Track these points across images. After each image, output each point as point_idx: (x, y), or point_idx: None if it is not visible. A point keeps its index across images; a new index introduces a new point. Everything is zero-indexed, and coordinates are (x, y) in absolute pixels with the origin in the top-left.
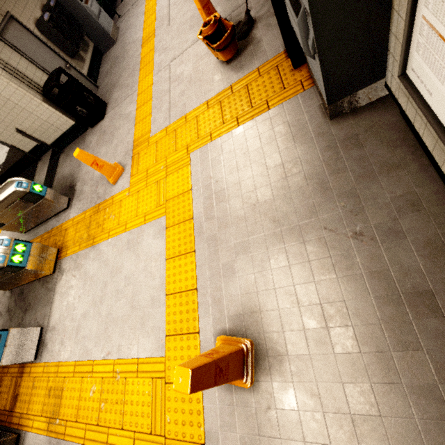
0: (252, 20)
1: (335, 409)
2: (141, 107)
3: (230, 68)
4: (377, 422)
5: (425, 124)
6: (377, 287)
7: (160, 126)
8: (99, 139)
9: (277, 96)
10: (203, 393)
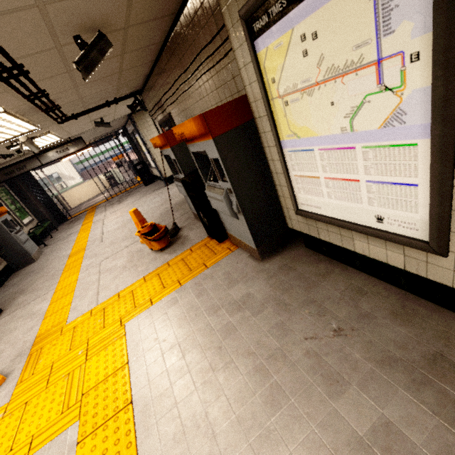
0: (178, 228)
1: None
2: (58, 300)
3: (164, 253)
4: None
5: (327, 230)
6: (396, 375)
7: (84, 310)
8: None
9: (212, 259)
10: None
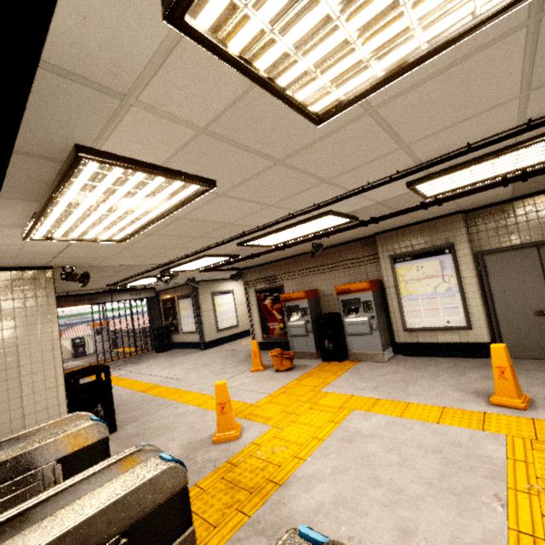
0: None
1: (538, 384)
2: (205, 403)
3: (294, 371)
4: (542, 378)
5: (423, 336)
6: (476, 369)
7: (259, 397)
8: (129, 441)
9: (346, 366)
10: (541, 419)
